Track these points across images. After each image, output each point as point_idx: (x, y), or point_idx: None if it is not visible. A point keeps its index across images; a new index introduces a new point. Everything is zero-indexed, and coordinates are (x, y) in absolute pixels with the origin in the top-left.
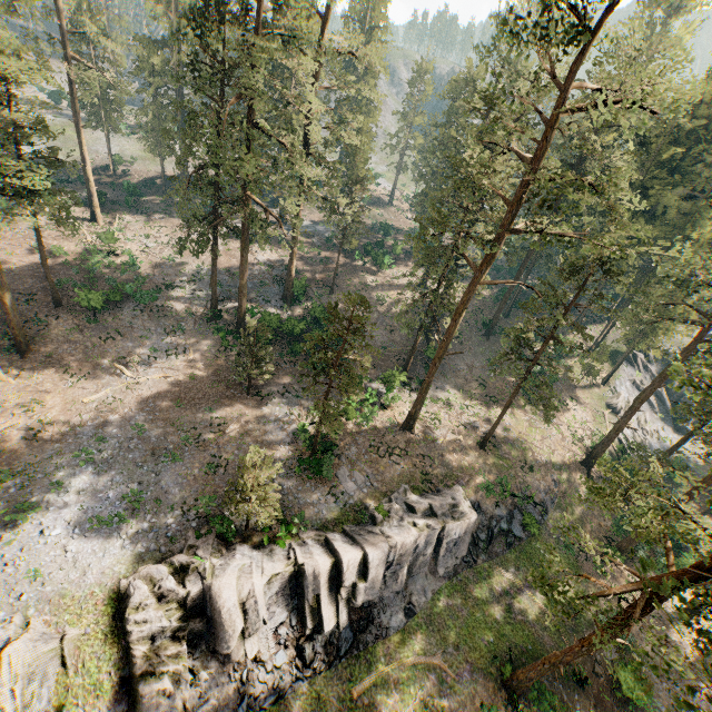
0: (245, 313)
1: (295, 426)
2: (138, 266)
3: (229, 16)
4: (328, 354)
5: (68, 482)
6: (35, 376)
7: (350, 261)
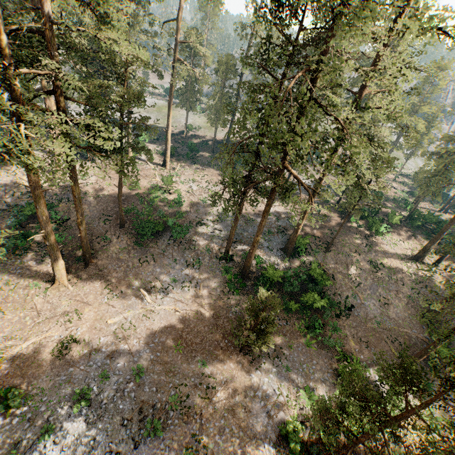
0: (252, 261)
1: (282, 415)
2: (181, 203)
3: (310, 2)
4: (359, 383)
5: (59, 426)
6: (85, 286)
7: (345, 222)
